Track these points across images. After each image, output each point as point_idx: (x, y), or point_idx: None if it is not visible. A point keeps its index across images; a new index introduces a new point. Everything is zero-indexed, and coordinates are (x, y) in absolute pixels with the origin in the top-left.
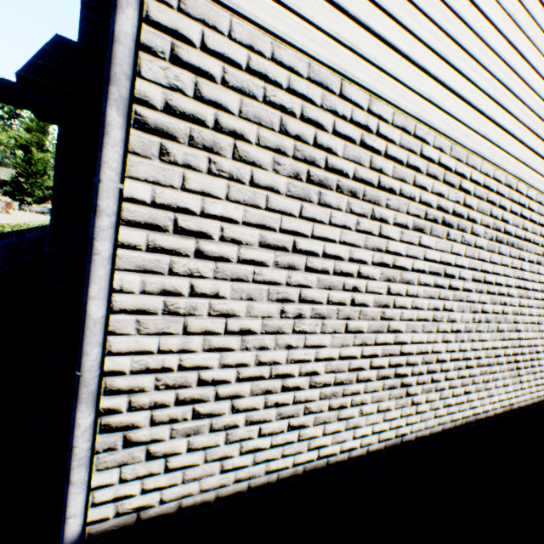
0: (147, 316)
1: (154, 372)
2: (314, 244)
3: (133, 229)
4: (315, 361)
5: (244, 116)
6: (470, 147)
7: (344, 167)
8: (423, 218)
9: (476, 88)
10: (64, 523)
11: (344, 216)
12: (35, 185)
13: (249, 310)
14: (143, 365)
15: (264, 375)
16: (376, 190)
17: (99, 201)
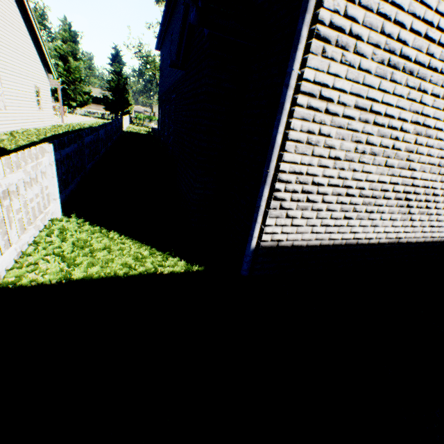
0: (299, 144)
1: (296, 174)
2: (381, 107)
3: (303, 96)
4: (364, 181)
5: (364, 25)
6: None
7: (410, 54)
8: None
9: None
10: (251, 240)
11: (402, 89)
12: (76, 91)
13: (340, 146)
14: (293, 169)
15: (339, 185)
16: (425, 70)
17: (290, 81)
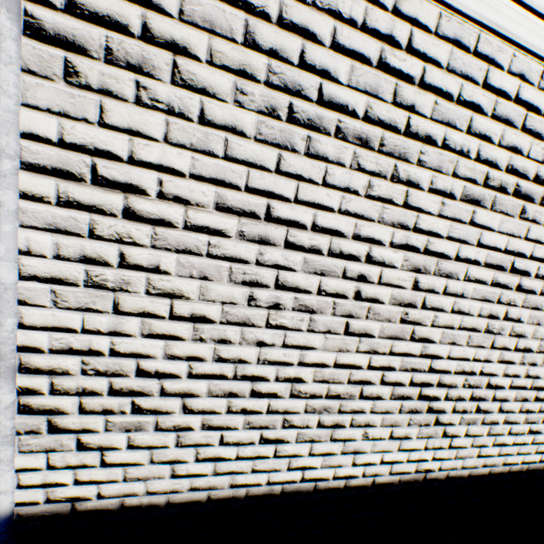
0: (65, 287)
1: (79, 354)
2: (300, 211)
3: (38, 175)
4: (299, 366)
5: (187, 19)
6: None
7: (350, 100)
8: (482, 185)
9: None
10: None
11: (348, 174)
12: None
13: (203, 292)
14: (65, 344)
15: (227, 374)
16: (403, 138)
17: None
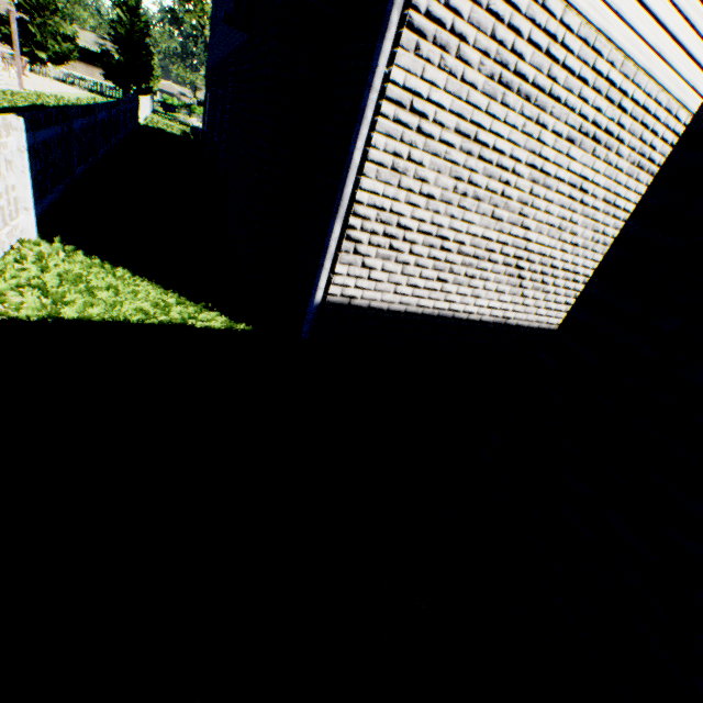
0: (382, 169)
1: (377, 210)
2: (489, 138)
3: (389, 104)
4: (465, 235)
5: (470, 22)
6: (641, 64)
7: (527, 73)
8: (577, 131)
9: (666, 0)
10: (315, 292)
11: (516, 117)
12: (46, 30)
13: (436, 181)
14: (373, 202)
15: (433, 233)
16: (546, 98)
17: (374, 81)
